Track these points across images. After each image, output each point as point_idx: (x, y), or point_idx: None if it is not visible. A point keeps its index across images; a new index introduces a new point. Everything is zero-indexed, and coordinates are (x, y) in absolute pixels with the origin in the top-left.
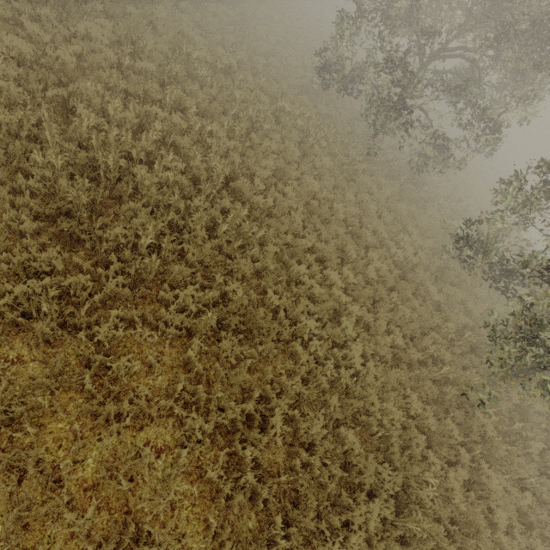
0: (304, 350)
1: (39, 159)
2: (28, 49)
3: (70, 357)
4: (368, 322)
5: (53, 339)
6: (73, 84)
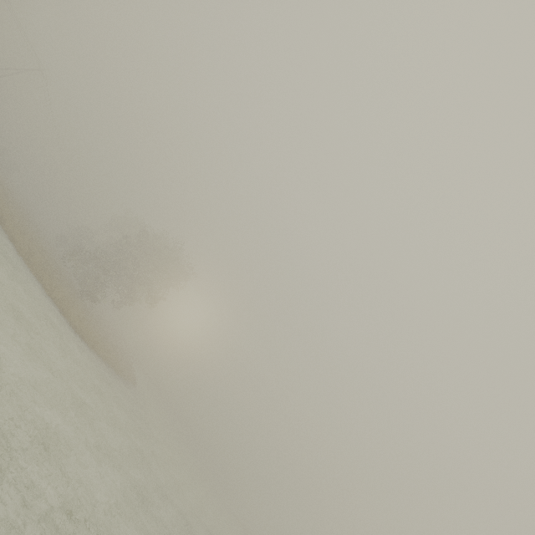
0: None
1: None
2: None
3: None
4: None
5: None
6: None
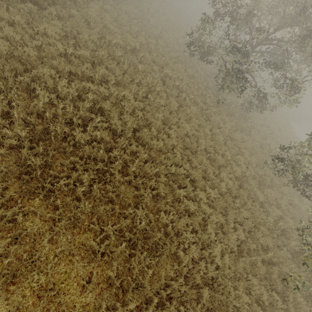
0: (184, 251)
1: (8, 132)
2: (5, 47)
3: (26, 290)
4: (222, 222)
5: (13, 280)
6: (35, 69)
